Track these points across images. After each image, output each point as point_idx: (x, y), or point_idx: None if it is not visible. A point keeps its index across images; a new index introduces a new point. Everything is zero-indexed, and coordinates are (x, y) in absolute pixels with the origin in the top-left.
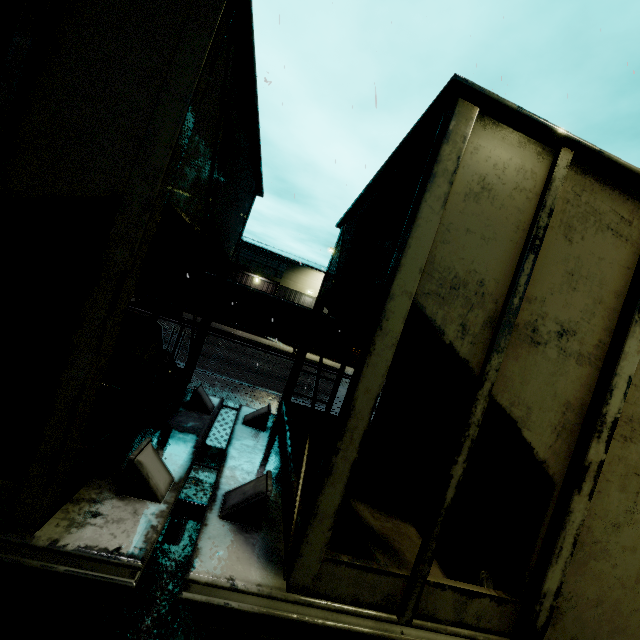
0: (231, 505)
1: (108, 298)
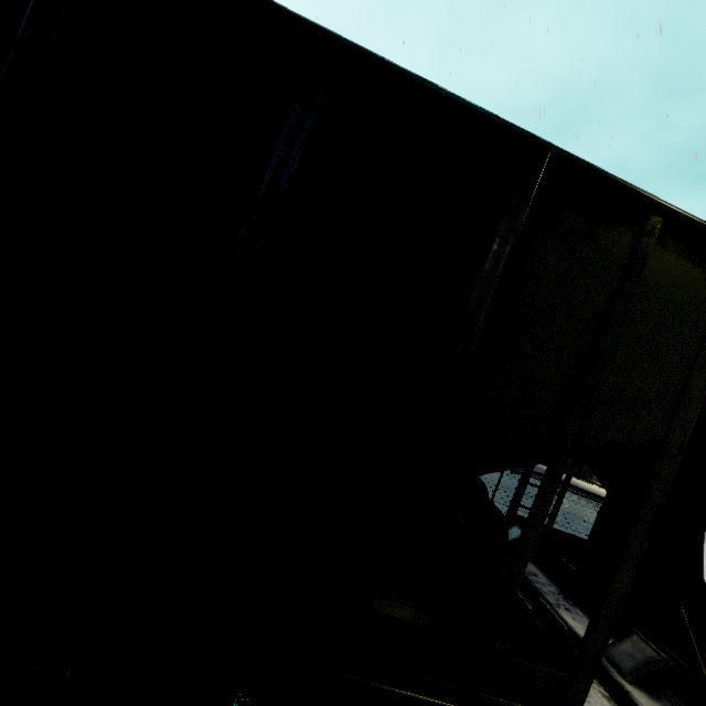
0: (630, 669)
1: (646, 525)
